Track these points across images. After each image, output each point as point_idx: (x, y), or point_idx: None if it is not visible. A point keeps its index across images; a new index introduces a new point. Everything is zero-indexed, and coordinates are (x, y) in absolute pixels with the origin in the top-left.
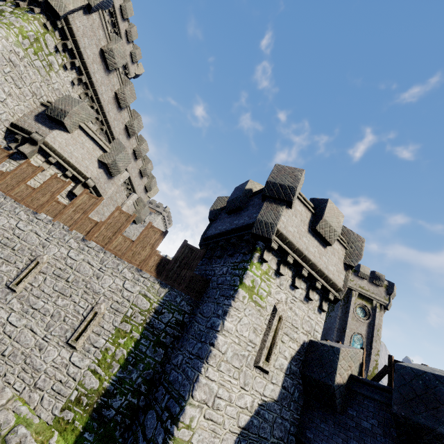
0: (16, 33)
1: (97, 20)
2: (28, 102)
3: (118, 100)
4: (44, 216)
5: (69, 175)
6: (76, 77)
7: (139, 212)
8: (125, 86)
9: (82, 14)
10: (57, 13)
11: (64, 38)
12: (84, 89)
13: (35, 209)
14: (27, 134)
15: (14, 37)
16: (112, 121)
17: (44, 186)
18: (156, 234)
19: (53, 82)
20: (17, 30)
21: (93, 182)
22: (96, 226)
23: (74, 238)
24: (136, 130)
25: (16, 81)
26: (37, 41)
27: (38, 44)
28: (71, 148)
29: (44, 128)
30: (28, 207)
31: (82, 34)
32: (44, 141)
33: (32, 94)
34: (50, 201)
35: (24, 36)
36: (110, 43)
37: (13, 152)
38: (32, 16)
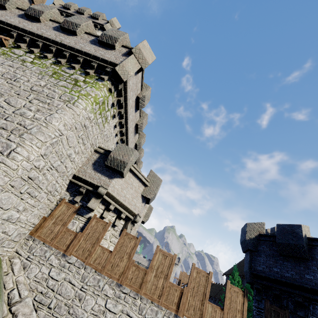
0: (92, 102)
1: (140, 76)
2: (87, 153)
3: (137, 129)
4: (129, 288)
5: (123, 217)
6: (118, 121)
7: (148, 216)
8: (143, 117)
9: (133, 75)
10: (121, 79)
11: (118, 95)
12: (119, 127)
13: (118, 279)
14: (90, 186)
15: (90, 105)
16: (129, 144)
17: (119, 247)
18: (238, 296)
19: (104, 130)
20: (93, 99)
21: (139, 217)
22: (183, 295)
23: (166, 315)
24: (141, 145)
25: (84, 140)
26: (103, 104)
27: (103, 105)
28: (124, 192)
29: (103, 178)
30: (111, 278)
31: (130, 89)
32: (106, 192)
33: (91, 145)
34: (130, 267)
35: (96, 102)
36: (143, 90)
37: (79, 206)
38: (102, 84)
